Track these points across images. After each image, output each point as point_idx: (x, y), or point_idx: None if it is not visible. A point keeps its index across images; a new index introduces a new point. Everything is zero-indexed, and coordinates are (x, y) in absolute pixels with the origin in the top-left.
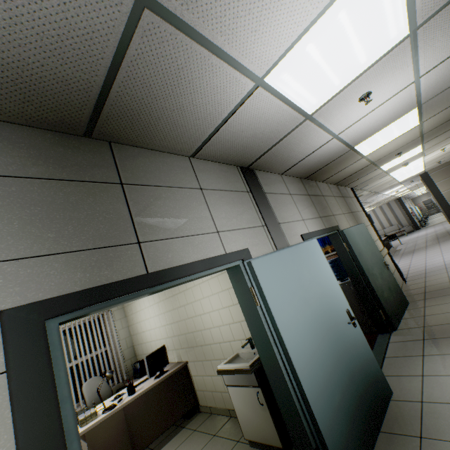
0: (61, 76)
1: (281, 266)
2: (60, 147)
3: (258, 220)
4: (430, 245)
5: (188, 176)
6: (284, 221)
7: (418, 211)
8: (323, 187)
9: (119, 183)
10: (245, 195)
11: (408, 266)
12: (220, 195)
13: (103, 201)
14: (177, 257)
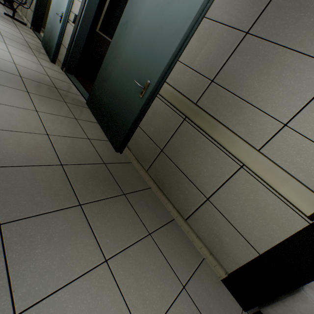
0: None
1: None
2: None
3: None
4: None
5: None
6: None
7: None
8: None
9: None
10: None
11: None
12: None
13: None
14: None
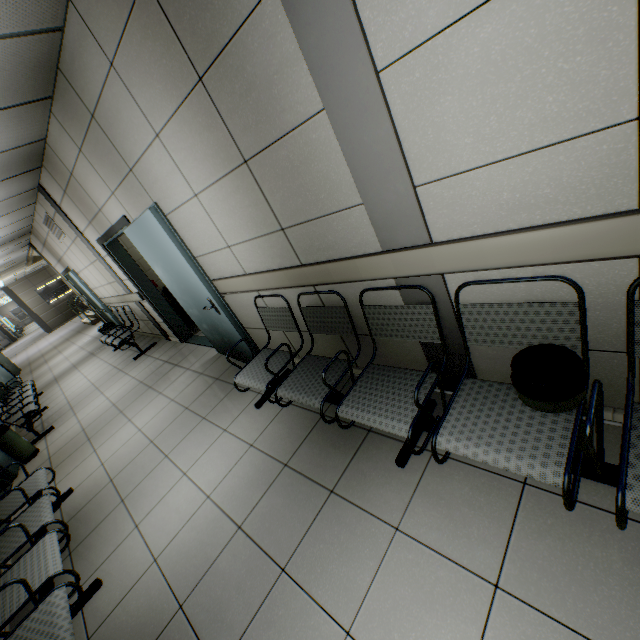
0: None
1: None
2: None
3: None
4: (31, 345)
5: None
6: None
7: (11, 323)
8: None
9: None
10: None
11: (17, 361)
12: None
13: None
14: None
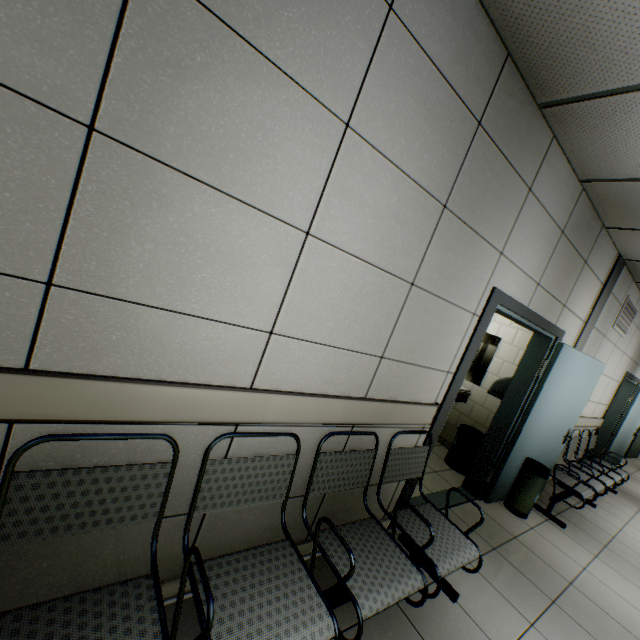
0: None
1: None
2: None
3: None
4: None
5: None
6: None
7: None
8: None
9: None
10: None
11: None
12: None
13: None
14: (635, 373)
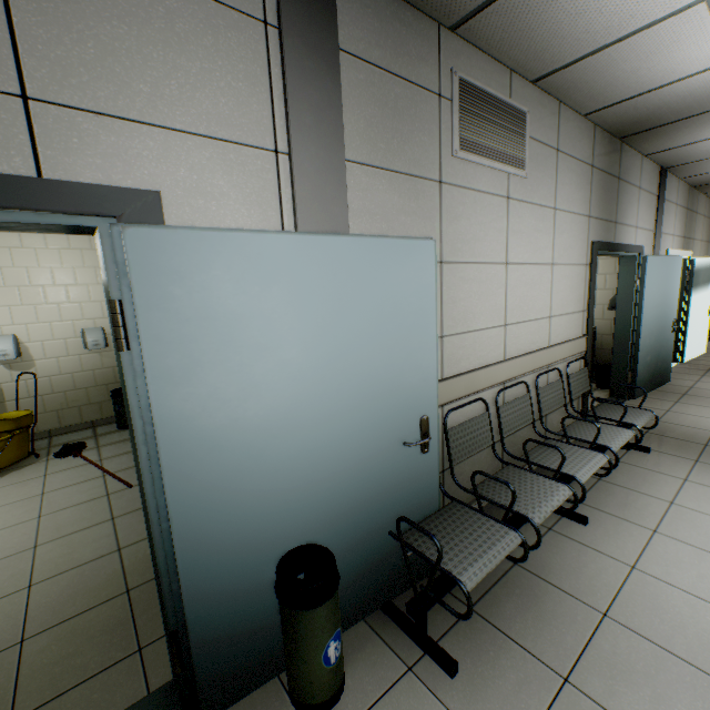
0: (663, 118)
1: (657, 268)
2: (610, 148)
3: (652, 225)
4: None
5: (637, 175)
6: (663, 232)
7: None
8: (701, 201)
9: (618, 178)
10: (653, 199)
11: None
12: (644, 196)
13: (612, 191)
14: (621, 238)
